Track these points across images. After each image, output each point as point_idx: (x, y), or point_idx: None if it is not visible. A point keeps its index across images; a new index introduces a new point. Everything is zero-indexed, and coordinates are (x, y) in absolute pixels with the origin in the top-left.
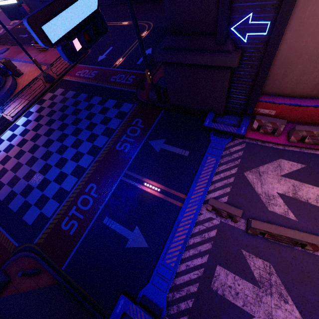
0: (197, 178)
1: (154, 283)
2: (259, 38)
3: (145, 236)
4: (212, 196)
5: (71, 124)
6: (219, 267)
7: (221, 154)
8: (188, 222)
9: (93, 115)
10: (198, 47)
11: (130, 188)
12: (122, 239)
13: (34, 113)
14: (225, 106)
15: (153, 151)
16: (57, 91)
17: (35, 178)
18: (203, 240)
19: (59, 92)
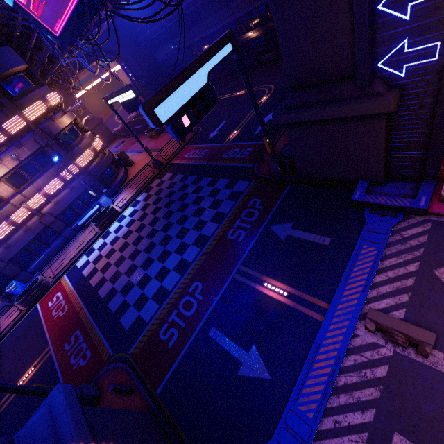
0: (346, 277)
1: (280, 441)
2: (426, 66)
3: (266, 361)
4: (374, 307)
5: (177, 211)
6: (399, 436)
7: (386, 241)
8: (334, 347)
9: (202, 199)
10: (331, 98)
11: (244, 289)
12: (233, 363)
13: (141, 202)
14: (386, 169)
15: (276, 240)
16: (164, 176)
17: (136, 273)
18: (363, 382)
19: (166, 177)
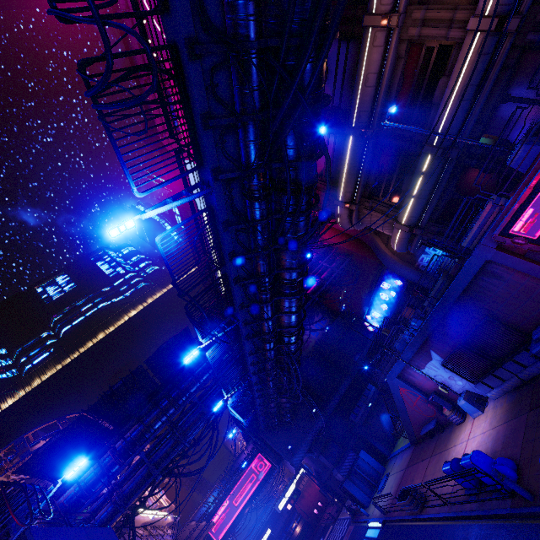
0: None
1: None
2: None
3: None
4: None
5: None
6: None
7: None
8: None
9: None
10: None
11: None
12: None
13: None
14: None
15: None
16: None
17: None
18: None
19: None
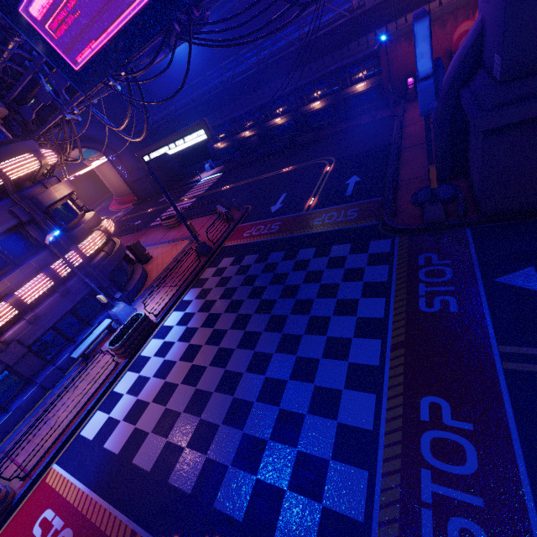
0: None
1: None
2: None
3: None
4: None
5: (281, 298)
6: None
7: None
8: None
9: (319, 273)
10: None
11: None
12: None
13: (194, 301)
14: None
15: (529, 294)
16: (221, 262)
17: (256, 416)
18: None
19: (226, 263)
